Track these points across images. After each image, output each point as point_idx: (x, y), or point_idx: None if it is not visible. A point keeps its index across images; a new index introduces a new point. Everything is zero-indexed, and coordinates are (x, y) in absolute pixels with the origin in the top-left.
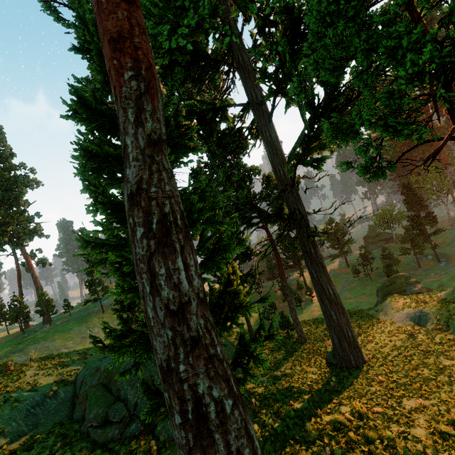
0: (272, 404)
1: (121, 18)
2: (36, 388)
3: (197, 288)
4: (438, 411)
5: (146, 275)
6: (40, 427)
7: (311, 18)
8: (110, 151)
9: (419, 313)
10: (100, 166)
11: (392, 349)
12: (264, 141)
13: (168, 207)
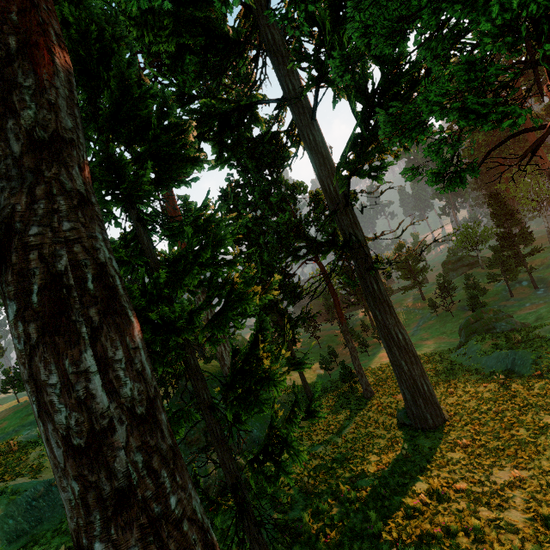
0: (330, 481)
1: None
2: (41, 474)
3: (131, 398)
4: (539, 486)
5: (29, 386)
6: (44, 523)
7: None
8: None
9: (512, 357)
10: None
11: (479, 403)
12: (307, 148)
13: (65, 261)
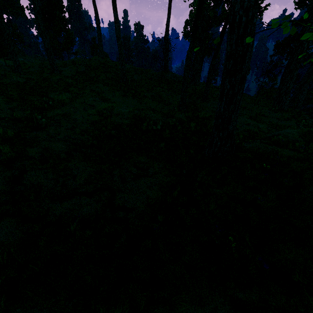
0: None
1: None
2: None
3: None
4: None
5: None
6: None
7: None
8: None
9: None
10: None
11: None
12: None
13: None
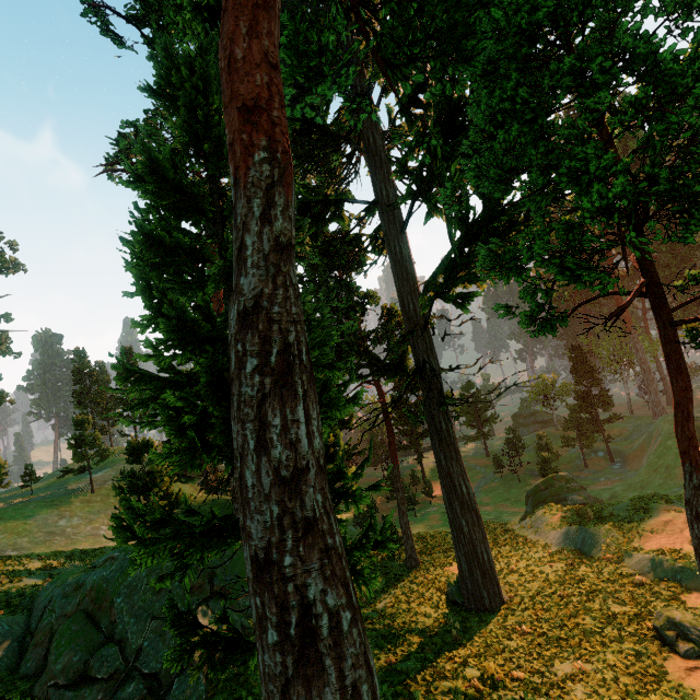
0: None
1: (259, 84)
2: None
3: (318, 450)
4: (602, 679)
5: (253, 424)
6: None
7: (477, 111)
8: (184, 242)
9: (582, 534)
10: (164, 260)
11: (543, 585)
12: (392, 259)
13: (294, 336)
